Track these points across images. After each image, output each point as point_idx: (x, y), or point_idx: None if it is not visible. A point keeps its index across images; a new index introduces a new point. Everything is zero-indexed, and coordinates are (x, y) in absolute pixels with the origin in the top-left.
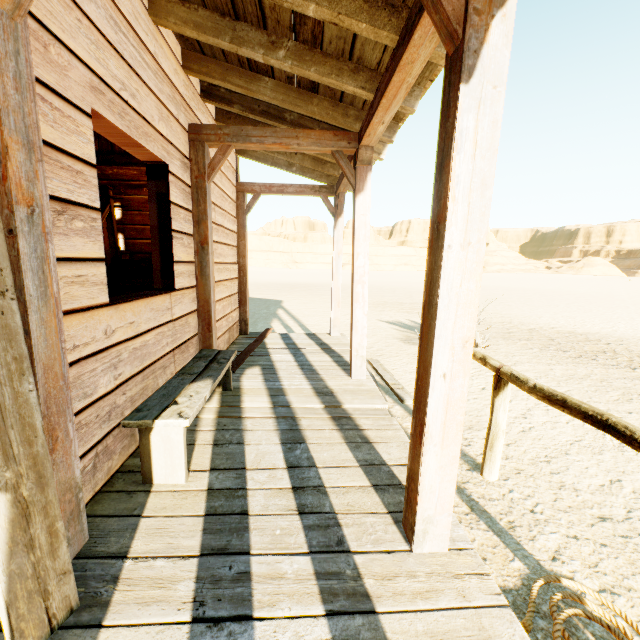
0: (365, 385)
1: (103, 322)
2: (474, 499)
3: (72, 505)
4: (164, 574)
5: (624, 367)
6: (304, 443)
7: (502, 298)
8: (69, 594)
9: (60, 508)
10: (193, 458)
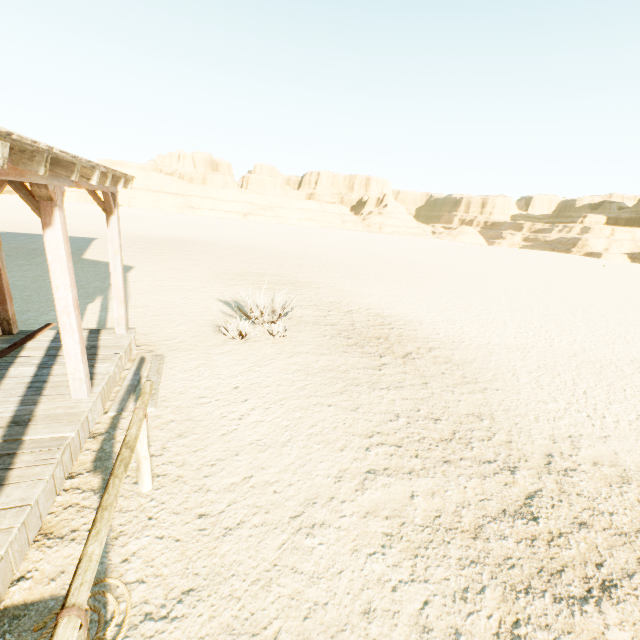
0: (78, 407)
1: None
2: None
3: None
4: None
5: (377, 355)
6: None
7: (364, 269)
8: None
9: None
10: None
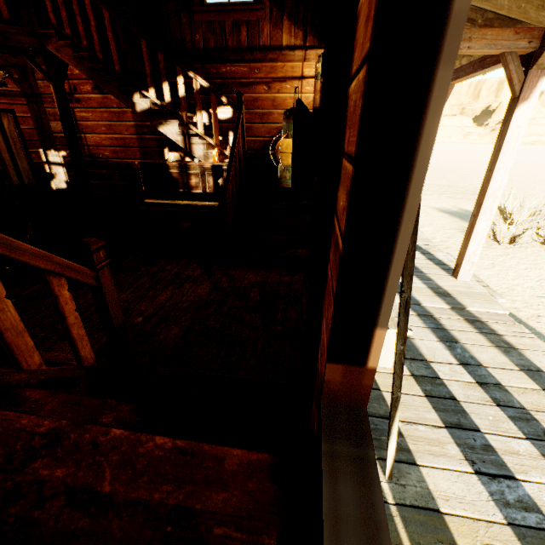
0: (474, 288)
1: None
2: None
3: None
4: (430, 436)
5: None
6: (458, 343)
7: None
8: None
9: None
10: None
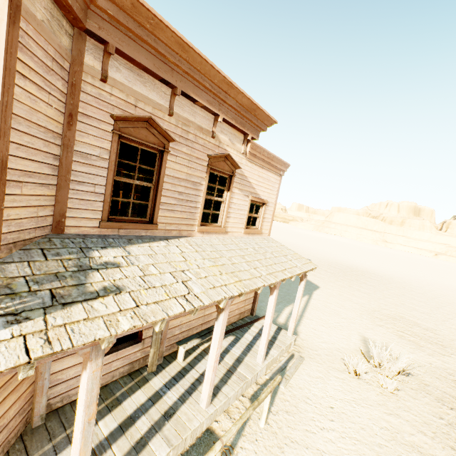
0: (256, 366)
1: (180, 319)
2: (246, 423)
3: (161, 355)
4: (166, 375)
5: None
6: None
7: None
8: (155, 368)
9: (160, 354)
10: (188, 358)
